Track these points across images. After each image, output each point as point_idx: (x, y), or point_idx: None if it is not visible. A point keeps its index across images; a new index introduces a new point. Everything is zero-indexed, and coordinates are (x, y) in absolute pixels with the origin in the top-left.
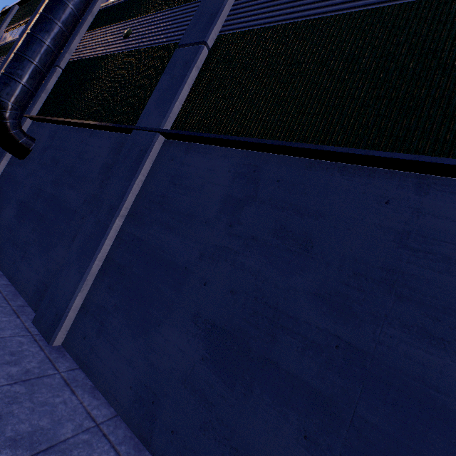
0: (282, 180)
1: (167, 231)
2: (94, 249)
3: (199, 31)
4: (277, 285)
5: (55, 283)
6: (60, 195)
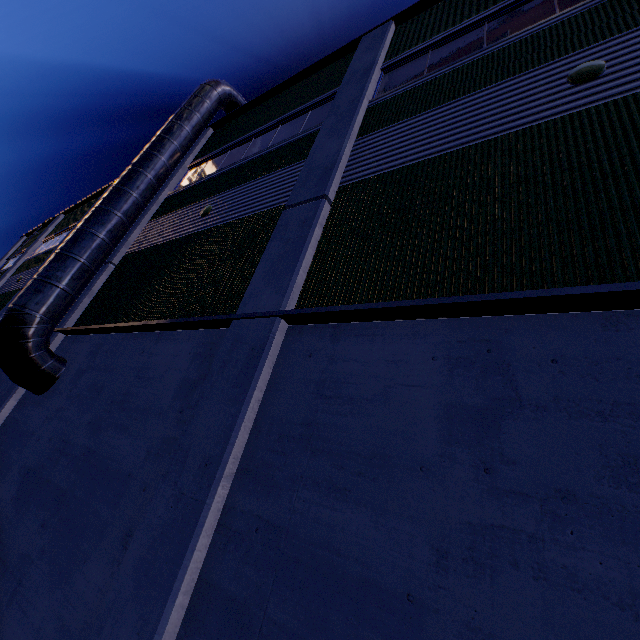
0: (562, 358)
1: (333, 498)
2: (174, 565)
3: (314, 186)
4: None
5: None
6: (102, 447)
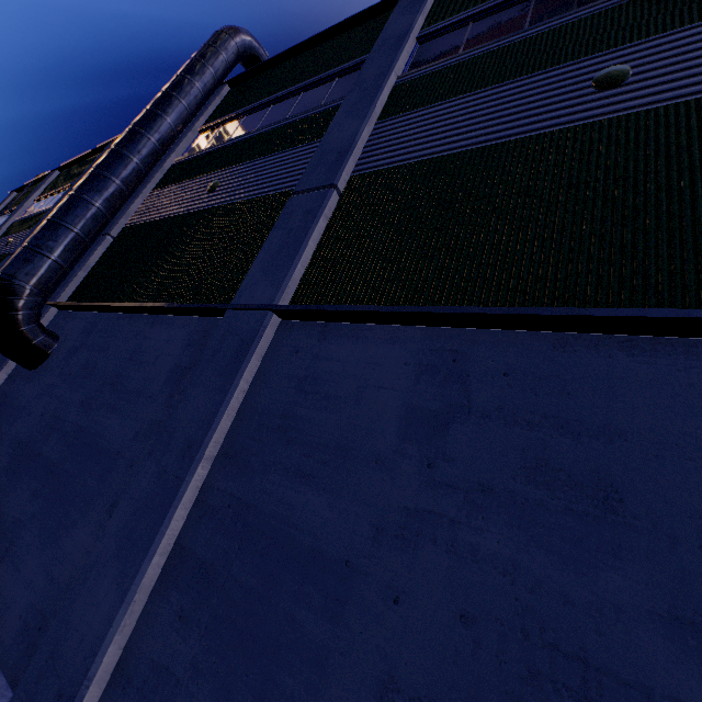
0: (513, 372)
1: (298, 482)
2: (152, 531)
3: (324, 173)
4: (568, 597)
5: (66, 614)
6: (93, 425)
